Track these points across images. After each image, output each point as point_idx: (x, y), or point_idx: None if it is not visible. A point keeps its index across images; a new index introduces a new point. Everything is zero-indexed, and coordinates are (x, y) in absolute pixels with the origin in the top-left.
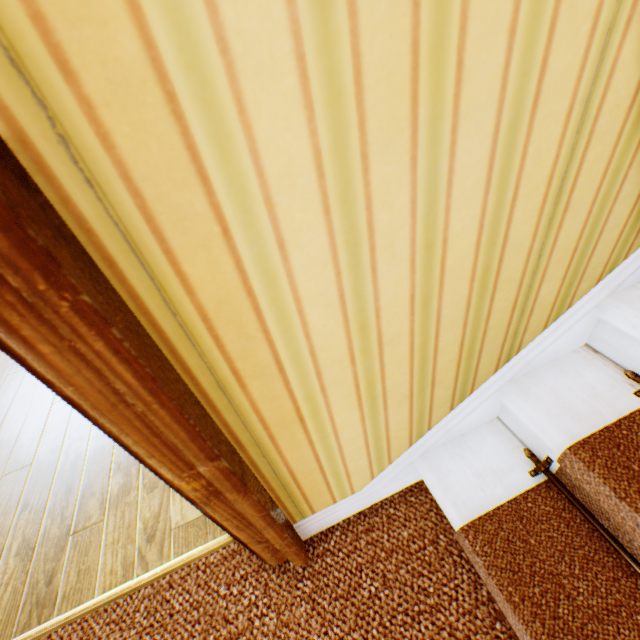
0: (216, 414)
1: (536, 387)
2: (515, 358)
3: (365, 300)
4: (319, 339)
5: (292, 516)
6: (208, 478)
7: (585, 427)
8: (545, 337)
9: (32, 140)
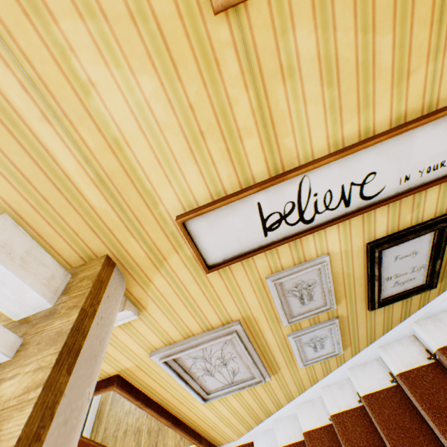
0: (195, 429)
1: (280, 423)
2: (273, 415)
3: (221, 414)
4: (213, 419)
5: (217, 444)
6: (194, 442)
7: (286, 442)
8: (280, 411)
9: (176, 413)
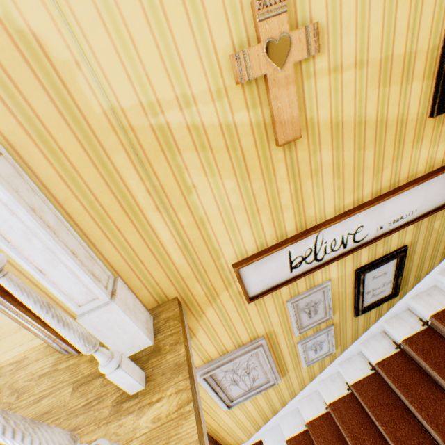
0: (214, 436)
1: (285, 419)
2: (278, 413)
3: (237, 419)
4: (230, 424)
5: None
6: None
7: (291, 434)
8: (284, 408)
9: None
